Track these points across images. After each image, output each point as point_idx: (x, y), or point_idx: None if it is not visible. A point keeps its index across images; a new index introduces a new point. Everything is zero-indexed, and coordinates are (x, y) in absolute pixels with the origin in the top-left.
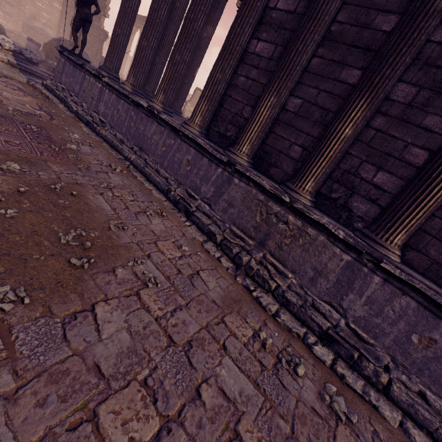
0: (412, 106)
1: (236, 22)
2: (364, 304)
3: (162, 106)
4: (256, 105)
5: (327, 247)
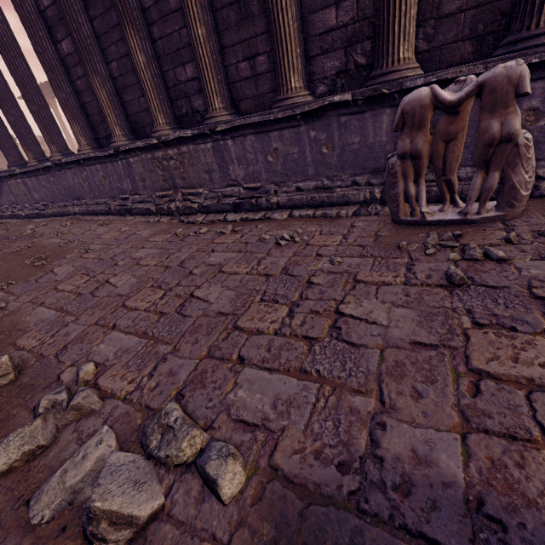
0: (158, 2)
1: (33, 45)
2: (239, 166)
3: (60, 154)
4: (94, 94)
5: (198, 150)
